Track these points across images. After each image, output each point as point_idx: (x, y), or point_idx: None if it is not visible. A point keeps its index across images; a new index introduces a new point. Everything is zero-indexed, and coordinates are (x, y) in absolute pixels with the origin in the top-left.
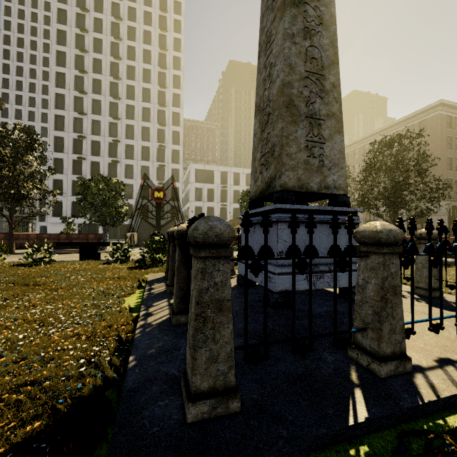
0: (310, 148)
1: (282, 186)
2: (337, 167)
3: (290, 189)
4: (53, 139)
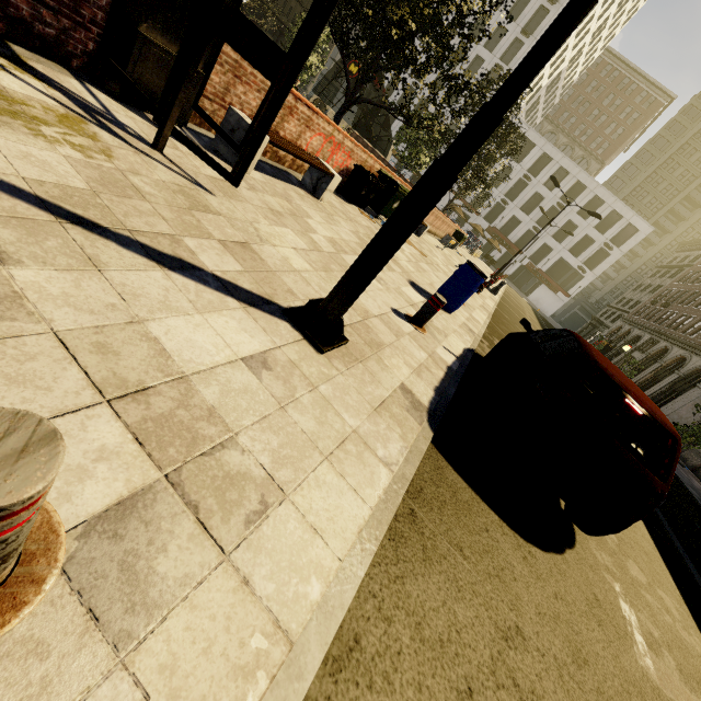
0: None
1: None
2: None
3: None
4: None
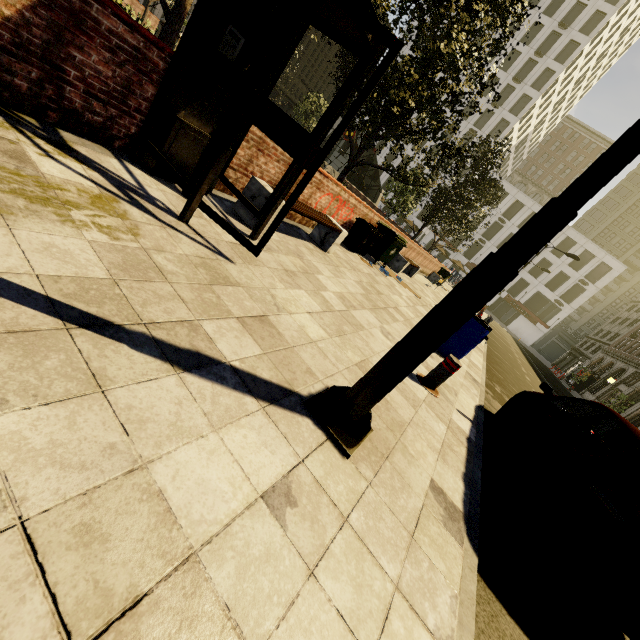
0: None
1: None
2: None
3: None
4: None
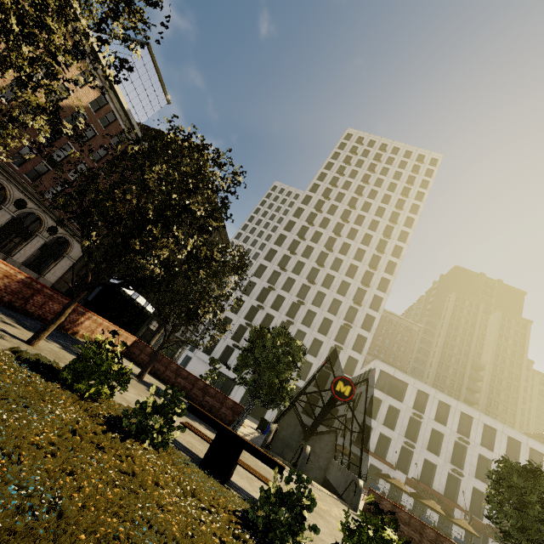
0: None
1: None
2: None
3: None
4: (247, 282)
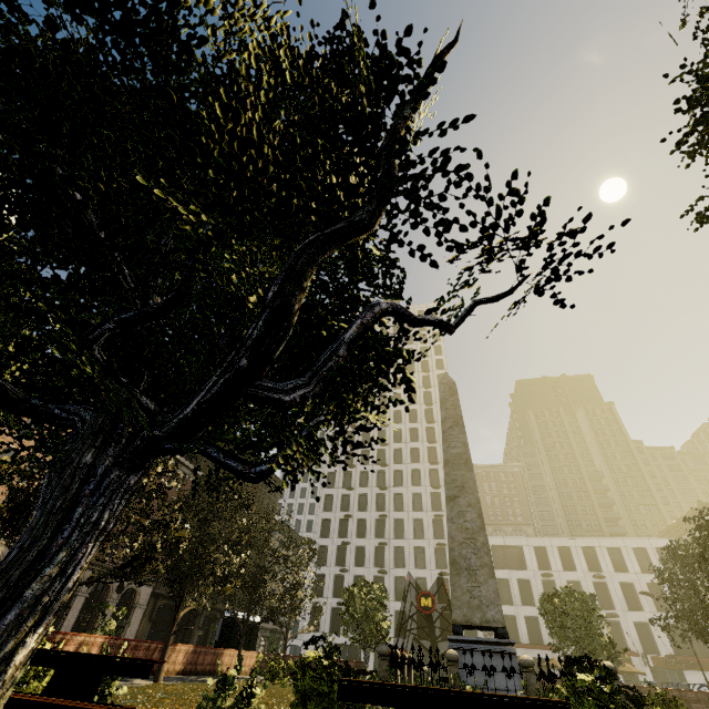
0: (470, 591)
1: (453, 621)
2: (494, 604)
3: (459, 623)
4: (320, 522)
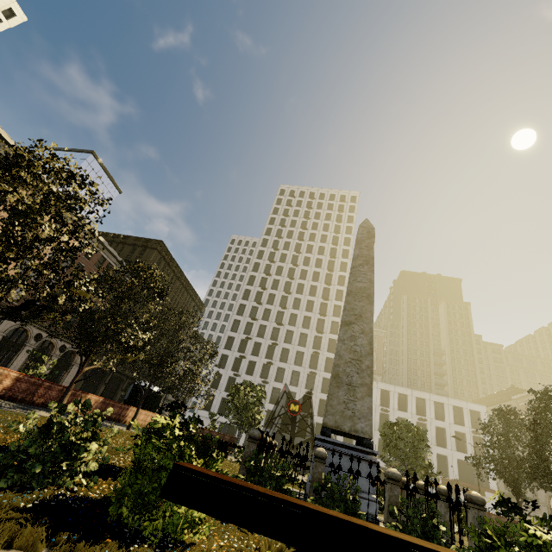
0: (346, 403)
1: (324, 424)
2: (365, 418)
3: (329, 427)
4: (226, 338)
